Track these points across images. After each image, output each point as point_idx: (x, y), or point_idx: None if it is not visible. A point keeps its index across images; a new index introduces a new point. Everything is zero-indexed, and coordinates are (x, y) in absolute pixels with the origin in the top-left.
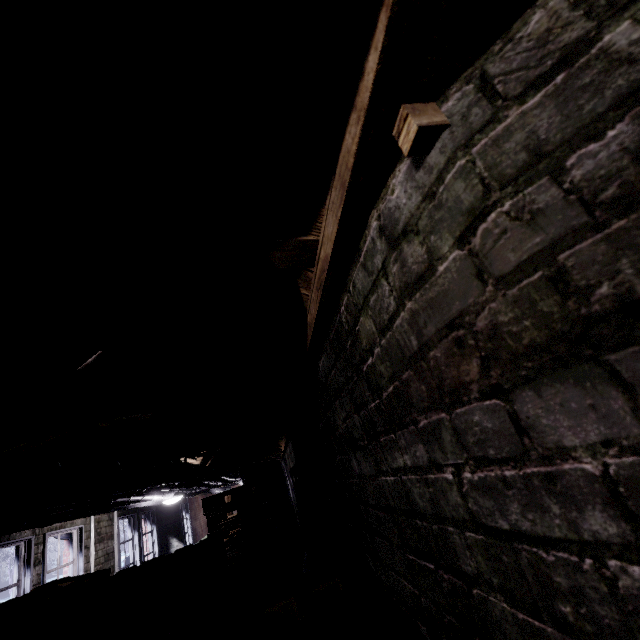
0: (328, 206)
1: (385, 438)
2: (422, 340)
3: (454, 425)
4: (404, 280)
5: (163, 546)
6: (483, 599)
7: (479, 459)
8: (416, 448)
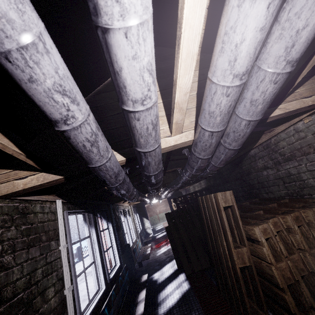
0: (283, 125)
1: (283, 164)
2: (301, 146)
3: (306, 158)
4: (299, 138)
5: (141, 220)
6: (307, 181)
7: (311, 161)
8: (295, 163)
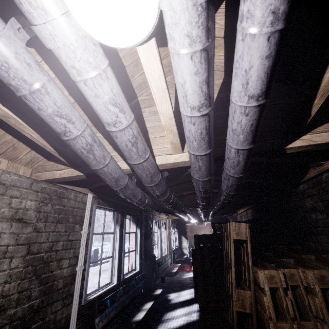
0: None
1: None
2: None
3: None
4: None
5: (179, 238)
6: None
7: None
8: None
